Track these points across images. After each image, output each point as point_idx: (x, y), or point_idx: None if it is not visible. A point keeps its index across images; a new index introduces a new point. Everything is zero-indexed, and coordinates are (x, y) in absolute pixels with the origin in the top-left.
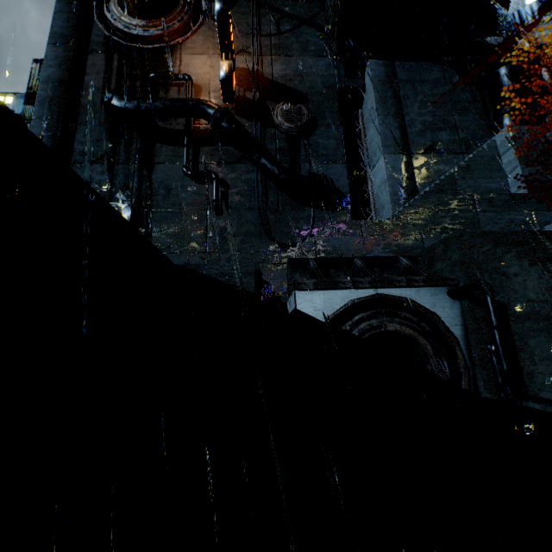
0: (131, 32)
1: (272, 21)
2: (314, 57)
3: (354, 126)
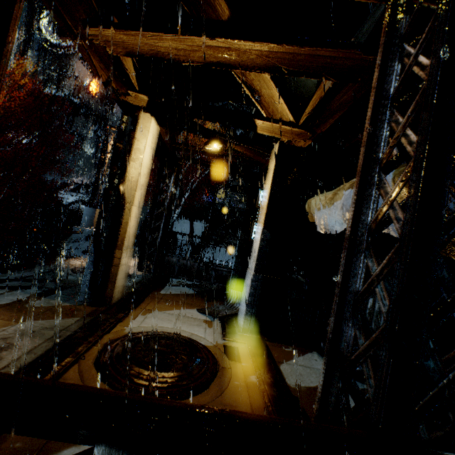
0: (52, 42)
1: None
2: None
3: None
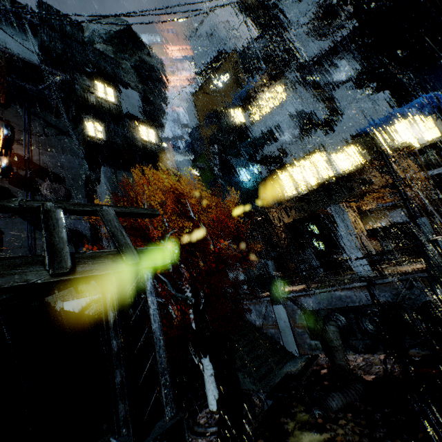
0: None
1: (41, 127)
2: (70, 156)
3: (94, 191)
